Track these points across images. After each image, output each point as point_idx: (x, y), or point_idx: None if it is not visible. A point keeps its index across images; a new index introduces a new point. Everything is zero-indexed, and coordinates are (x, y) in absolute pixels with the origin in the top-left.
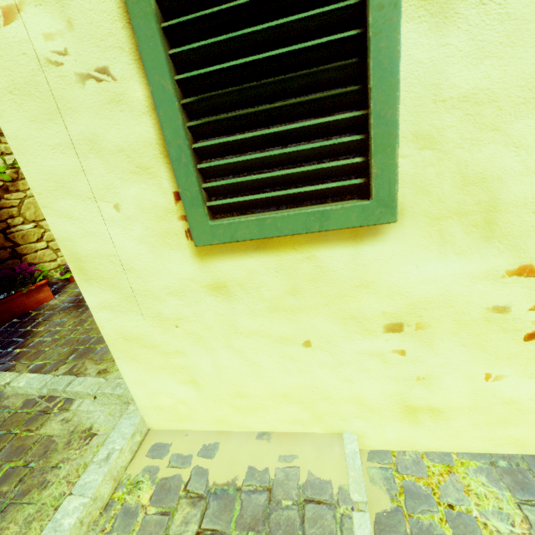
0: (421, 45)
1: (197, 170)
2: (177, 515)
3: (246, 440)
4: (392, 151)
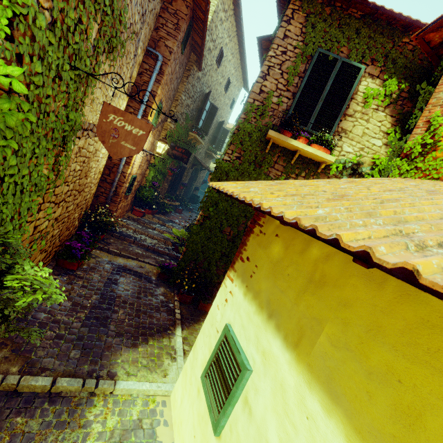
0: (240, 408)
1: (210, 366)
2: (147, 419)
3: (170, 437)
4: (222, 418)
